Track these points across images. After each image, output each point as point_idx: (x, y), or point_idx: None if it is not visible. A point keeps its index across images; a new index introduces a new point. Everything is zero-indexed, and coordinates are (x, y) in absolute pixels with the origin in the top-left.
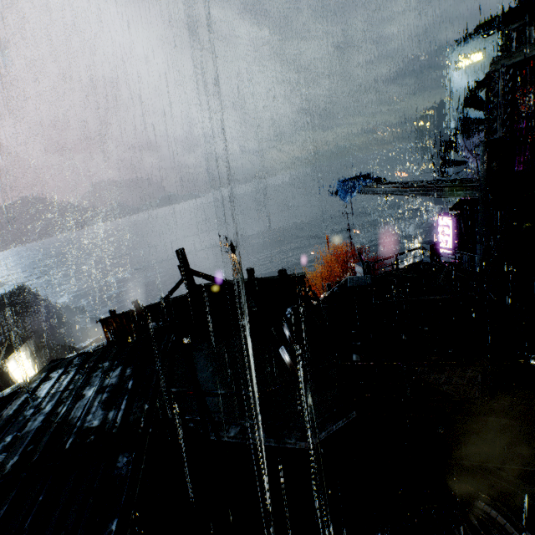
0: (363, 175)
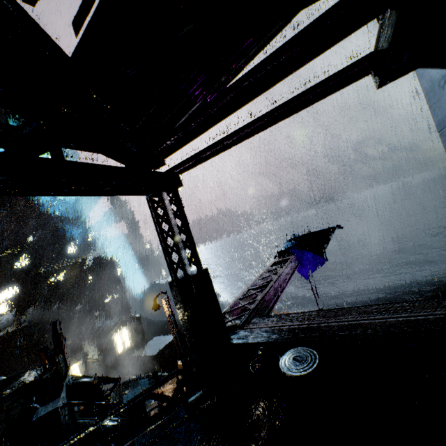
0: (317, 231)
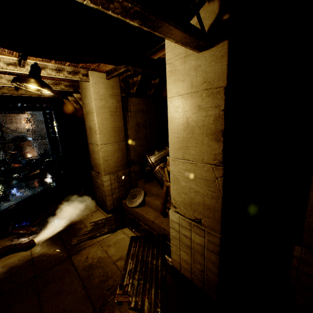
0: None
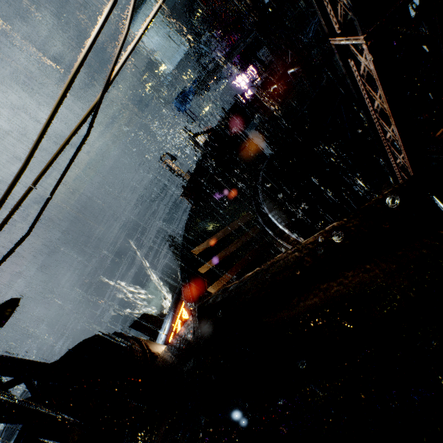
0: (182, 91)
